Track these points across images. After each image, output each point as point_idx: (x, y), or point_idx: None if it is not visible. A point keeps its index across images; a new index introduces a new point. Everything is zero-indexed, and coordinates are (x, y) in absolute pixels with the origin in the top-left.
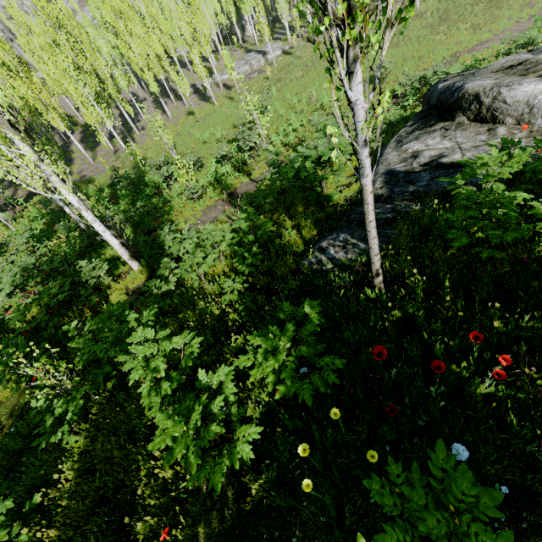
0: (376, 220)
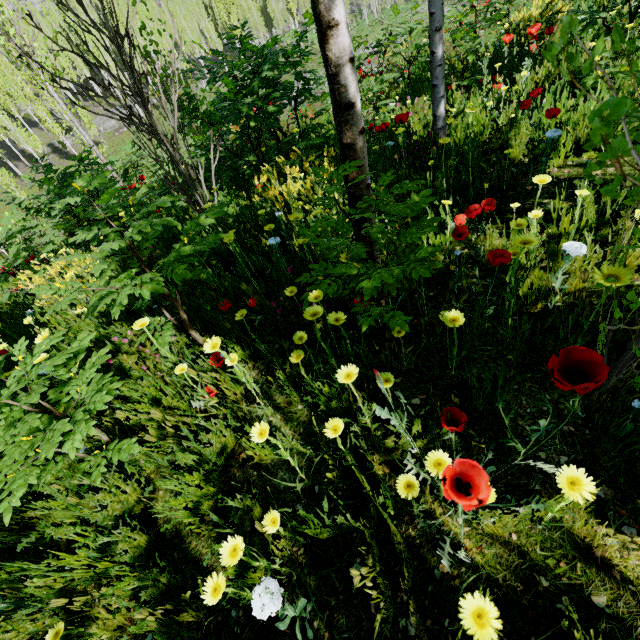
0: None
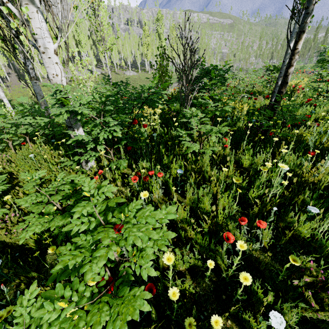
0: None
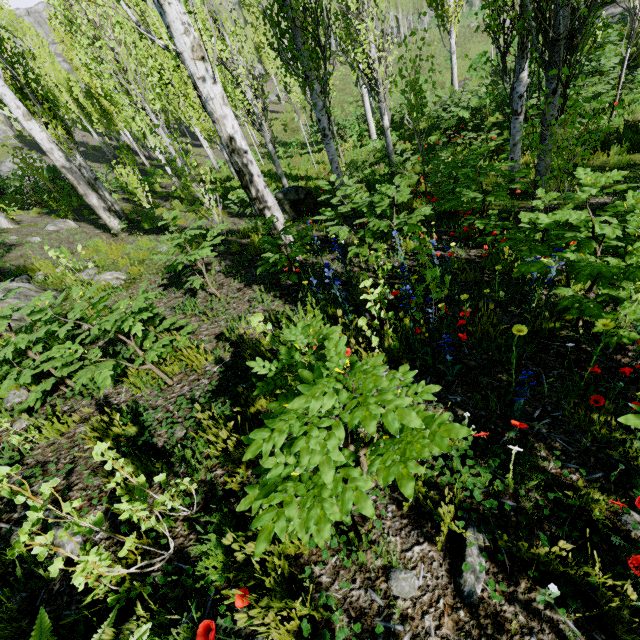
0: None
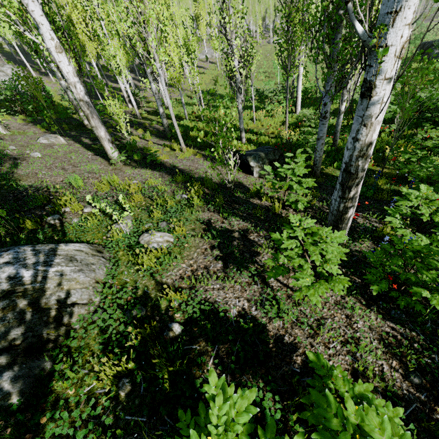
0: None
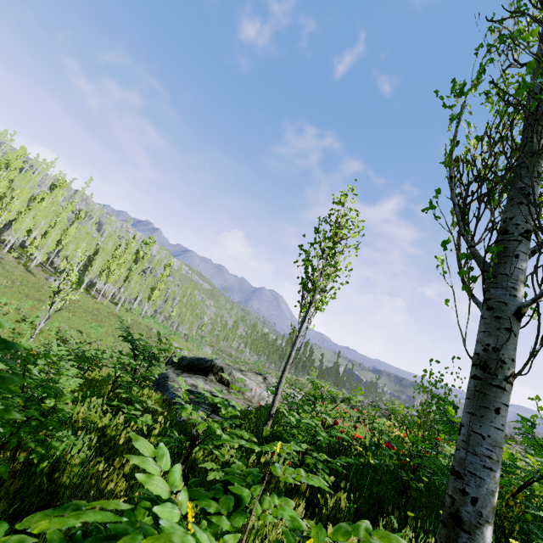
0: (208, 409)
